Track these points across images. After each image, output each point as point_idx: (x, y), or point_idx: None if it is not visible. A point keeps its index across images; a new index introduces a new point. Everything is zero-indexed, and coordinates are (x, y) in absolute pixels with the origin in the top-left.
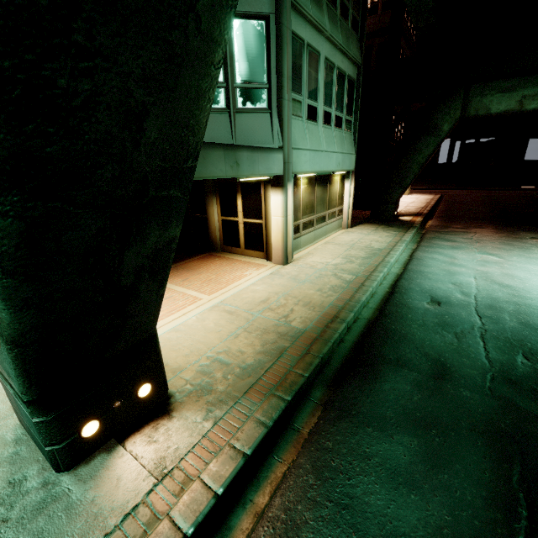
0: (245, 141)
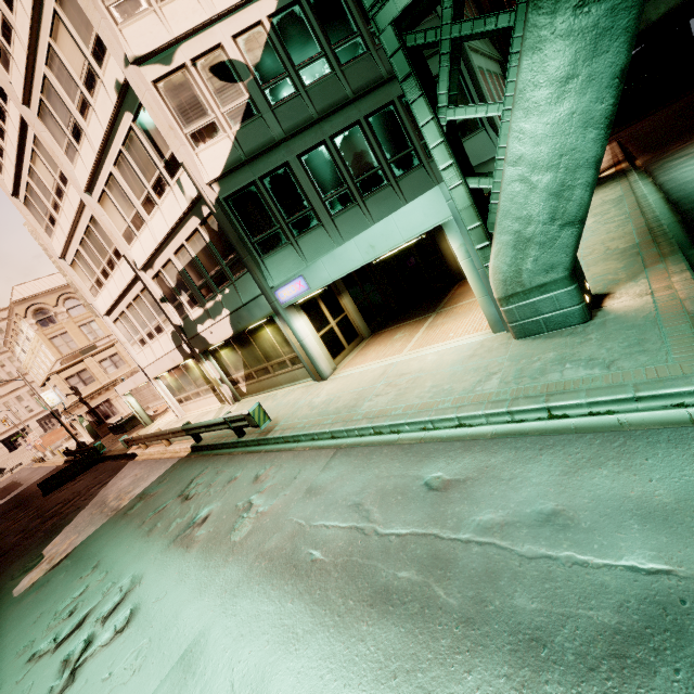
0: (475, 161)
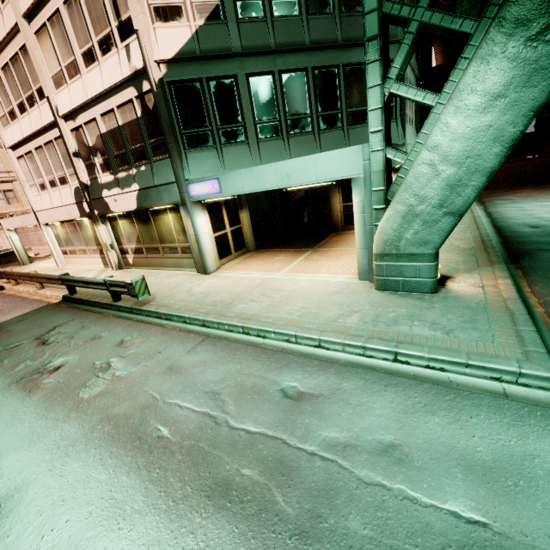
0: None
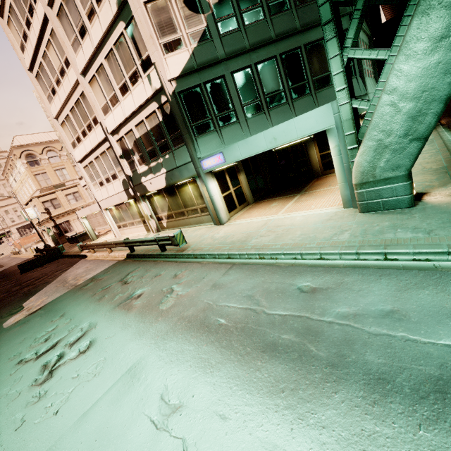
0: None
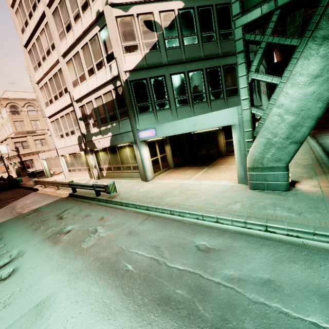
0: None
